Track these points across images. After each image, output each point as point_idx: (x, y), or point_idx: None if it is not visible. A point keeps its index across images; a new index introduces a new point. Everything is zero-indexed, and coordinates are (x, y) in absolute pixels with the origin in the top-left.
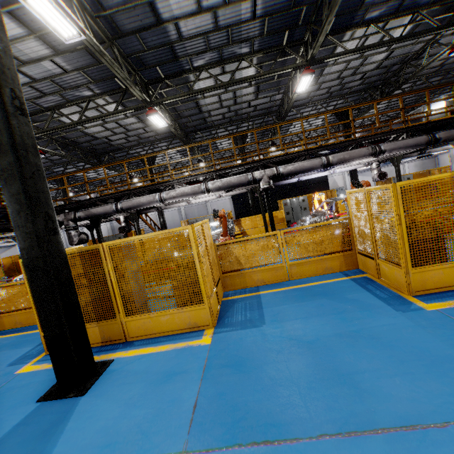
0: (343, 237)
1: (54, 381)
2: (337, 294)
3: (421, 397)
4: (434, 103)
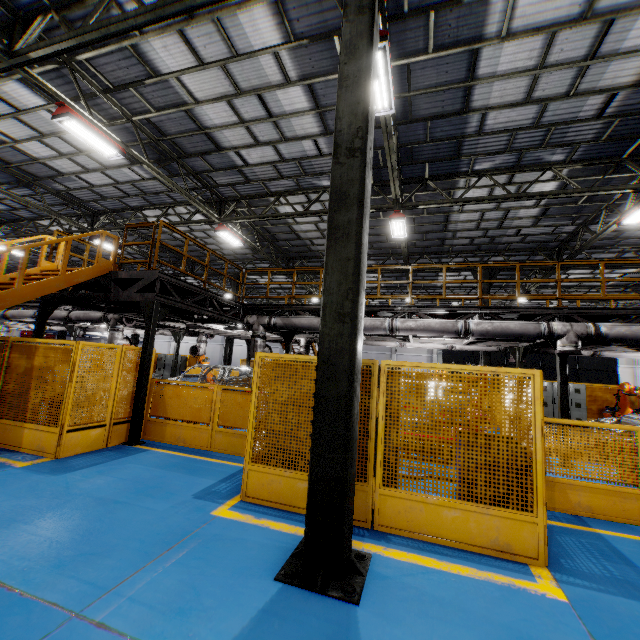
0: None
1: (282, 552)
2: None
3: None
4: None
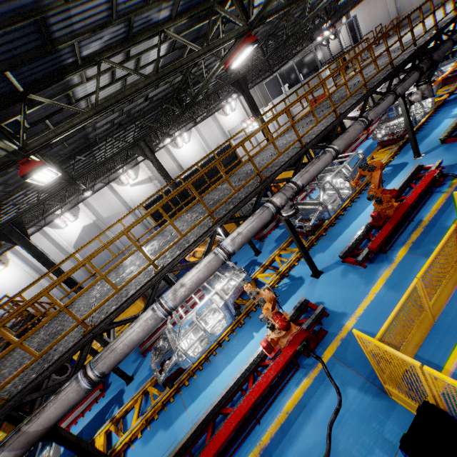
0: (456, 243)
1: None
2: None
3: None
4: (300, 55)
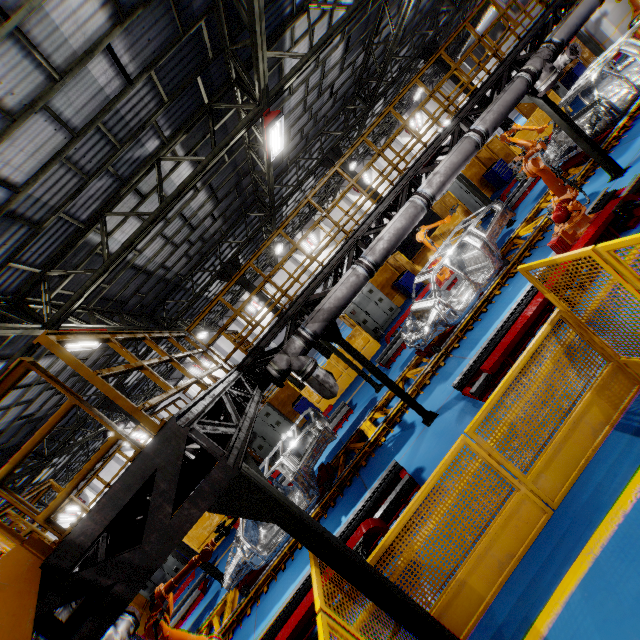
0: None
1: None
2: None
3: None
4: None
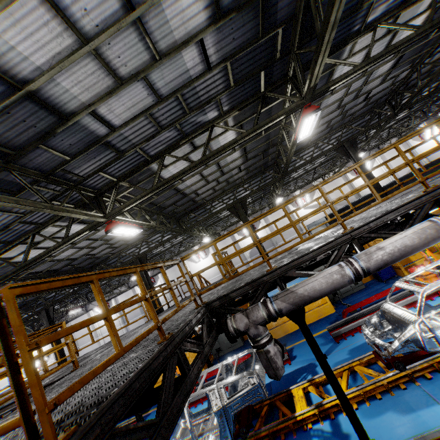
0: None
1: None
2: None
3: None
4: None
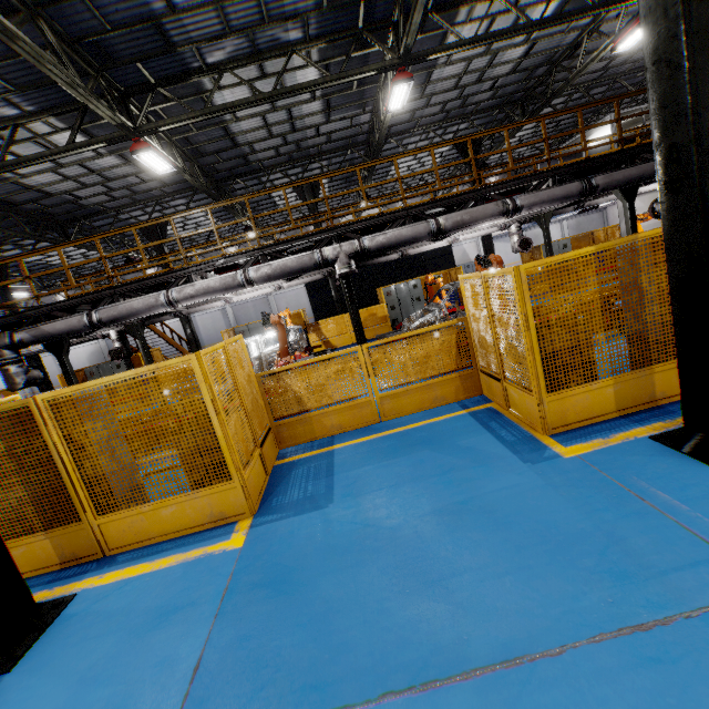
0: (458, 348)
1: None
2: (446, 441)
3: (535, 607)
4: (598, 129)
